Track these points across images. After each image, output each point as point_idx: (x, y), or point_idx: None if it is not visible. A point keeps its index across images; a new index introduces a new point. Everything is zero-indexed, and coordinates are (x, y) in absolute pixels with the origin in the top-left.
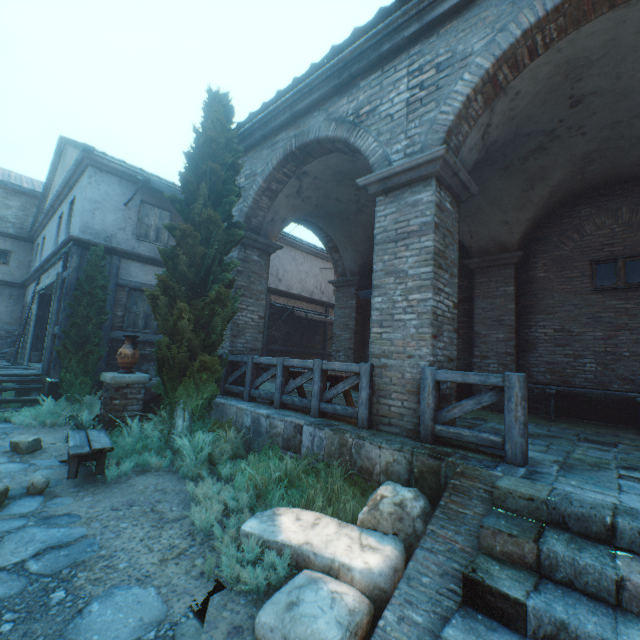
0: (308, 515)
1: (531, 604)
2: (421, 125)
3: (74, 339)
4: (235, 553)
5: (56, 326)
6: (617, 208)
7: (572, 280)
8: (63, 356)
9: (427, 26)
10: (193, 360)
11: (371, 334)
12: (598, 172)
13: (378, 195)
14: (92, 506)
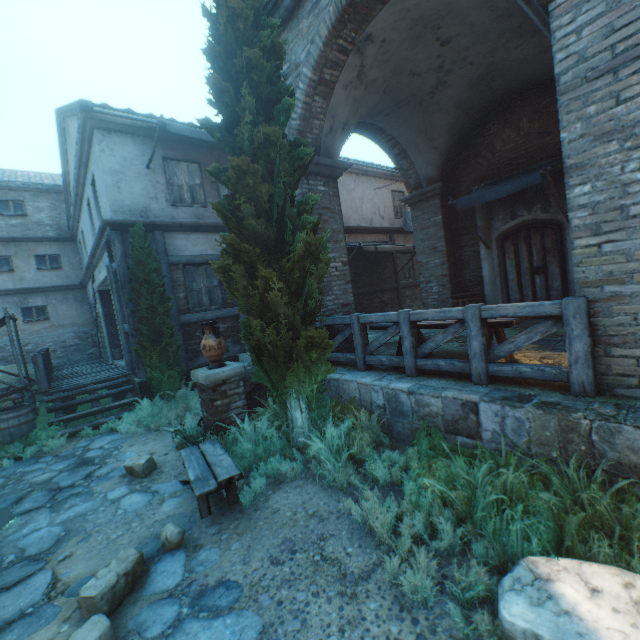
0: (601, 577)
1: None
2: None
3: (147, 334)
4: None
5: (125, 323)
6: None
7: None
8: (142, 355)
9: None
10: (295, 340)
11: (574, 250)
12: None
13: None
14: (245, 560)
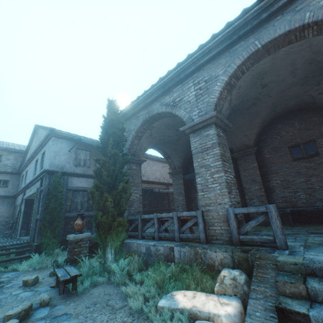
0: (189, 293)
1: (311, 314)
2: (203, 103)
3: (48, 220)
4: (159, 318)
5: (37, 215)
6: (293, 123)
7: (282, 156)
8: (43, 230)
9: (198, 67)
10: (114, 221)
11: (198, 196)
12: (280, 110)
13: (190, 133)
14: (75, 307)
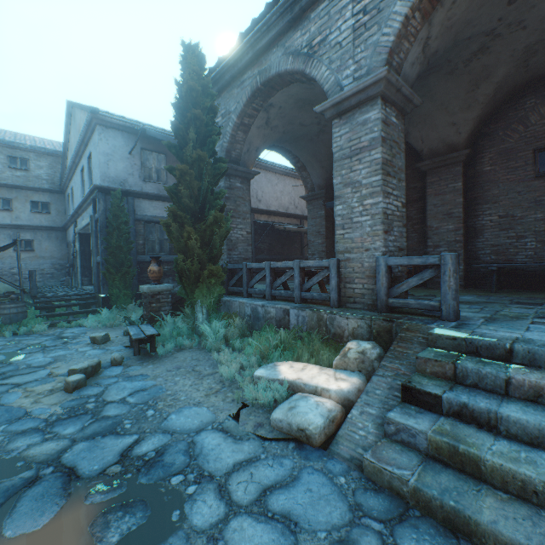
0: (298, 365)
1: (445, 396)
2: (366, 49)
3: (113, 264)
4: (252, 387)
5: (98, 256)
6: None
7: (516, 170)
8: (108, 278)
9: None
10: (203, 270)
11: (336, 236)
12: (542, 62)
13: (333, 119)
14: (154, 370)
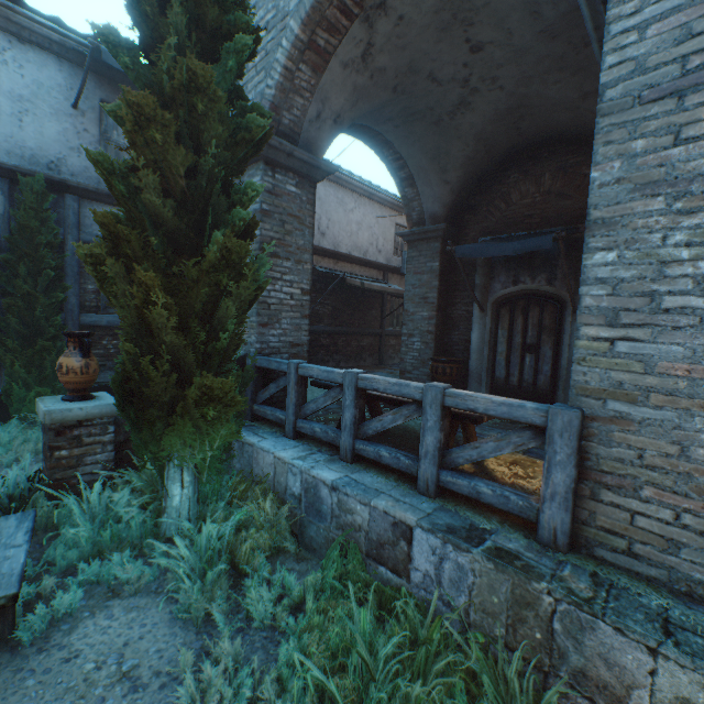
0: None
1: None
2: None
3: (16, 330)
4: None
5: None
6: None
7: None
8: (3, 357)
9: None
10: (186, 384)
11: (579, 341)
12: None
13: None
14: None
